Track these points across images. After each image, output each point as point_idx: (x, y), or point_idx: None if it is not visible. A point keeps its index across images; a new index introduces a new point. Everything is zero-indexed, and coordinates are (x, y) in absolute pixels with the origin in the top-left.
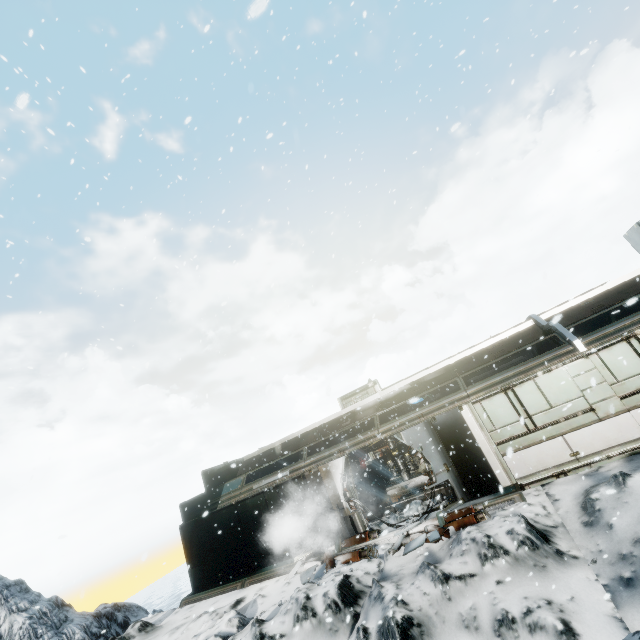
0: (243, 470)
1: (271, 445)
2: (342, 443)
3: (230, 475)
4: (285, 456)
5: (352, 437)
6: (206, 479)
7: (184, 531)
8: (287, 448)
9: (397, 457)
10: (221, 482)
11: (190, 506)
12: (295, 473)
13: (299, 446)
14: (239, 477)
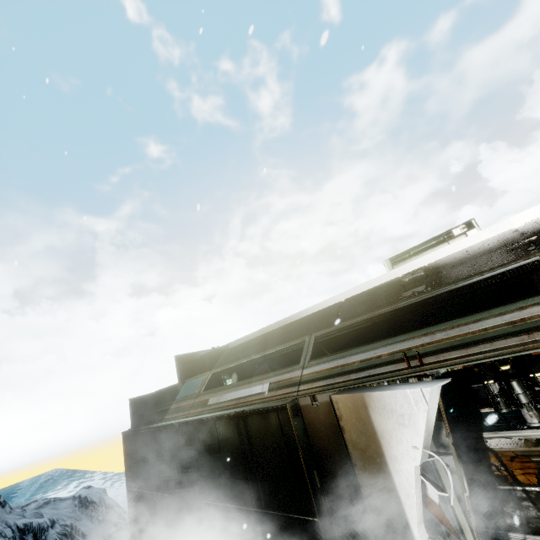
0: (220, 363)
1: (264, 329)
2: (411, 334)
3: (206, 367)
4: (269, 350)
5: (408, 330)
6: (181, 367)
7: (125, 443)
8: (284, 336)
9: (512, 377)
10: (194, 375)
11: (146, 404)
12: (278, 394)
13: (303, 334)
14: (202, 375)
